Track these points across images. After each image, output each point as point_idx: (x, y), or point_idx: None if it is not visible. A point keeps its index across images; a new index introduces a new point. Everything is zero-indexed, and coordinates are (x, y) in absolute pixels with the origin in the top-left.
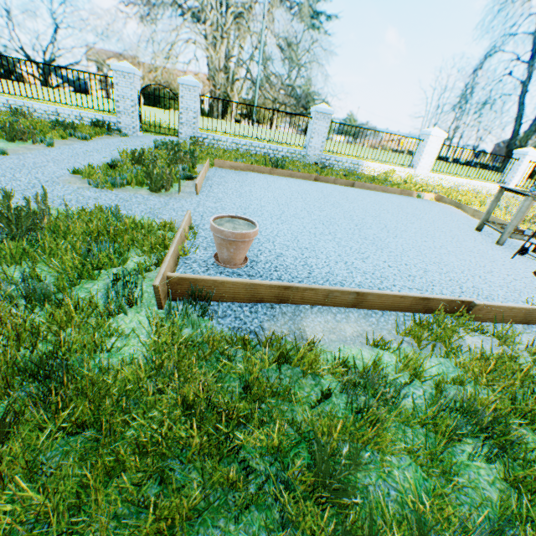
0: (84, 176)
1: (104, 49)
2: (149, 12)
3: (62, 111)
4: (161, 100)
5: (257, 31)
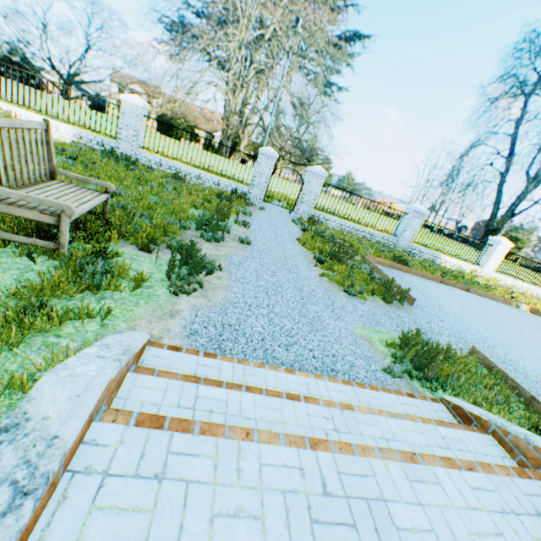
0: (331, 280)
1: (157, 88)
2: (206, 66)
3: (204, 176)
4: (198, 140)
5: (297, 99)
